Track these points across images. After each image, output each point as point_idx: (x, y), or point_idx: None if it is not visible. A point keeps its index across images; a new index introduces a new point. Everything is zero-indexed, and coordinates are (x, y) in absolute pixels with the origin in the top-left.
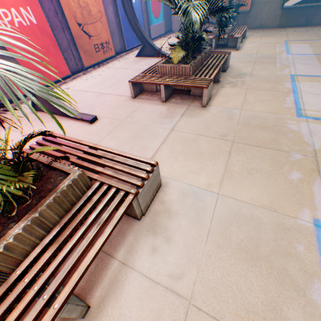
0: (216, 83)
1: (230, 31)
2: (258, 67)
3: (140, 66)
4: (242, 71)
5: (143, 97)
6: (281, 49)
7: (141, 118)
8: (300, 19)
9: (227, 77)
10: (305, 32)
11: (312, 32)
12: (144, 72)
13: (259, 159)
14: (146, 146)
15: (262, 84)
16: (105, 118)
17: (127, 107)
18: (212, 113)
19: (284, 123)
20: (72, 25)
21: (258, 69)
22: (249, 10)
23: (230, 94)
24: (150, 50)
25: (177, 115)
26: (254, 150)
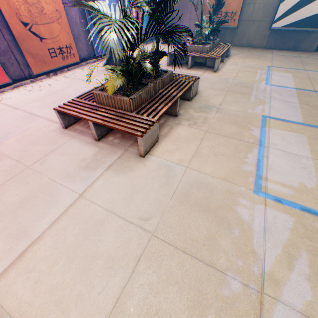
0: (174, 116)
1: (210, 49)
2: (230, 99)
3: (101, 79)
4: (209, 102)
5: (78, 127)
6: (261, 77)
7: (54, 165)
8: (288, 42)
9: (191, 109)
10: (291, 57)
11: (298, 58)
12: (83, 95)
13: (176, 284)
14: (26, 227)
15: (226, 125)
16: (8, 158)
17: (48, 142)
18: (149, 169)
19: (234, 202)
20: (13, 24)
21: (228, 102)
22: (236, 27)
23: (183, 137)
24: (118, 60)
25: (102, 166)
26: (176, 259)
